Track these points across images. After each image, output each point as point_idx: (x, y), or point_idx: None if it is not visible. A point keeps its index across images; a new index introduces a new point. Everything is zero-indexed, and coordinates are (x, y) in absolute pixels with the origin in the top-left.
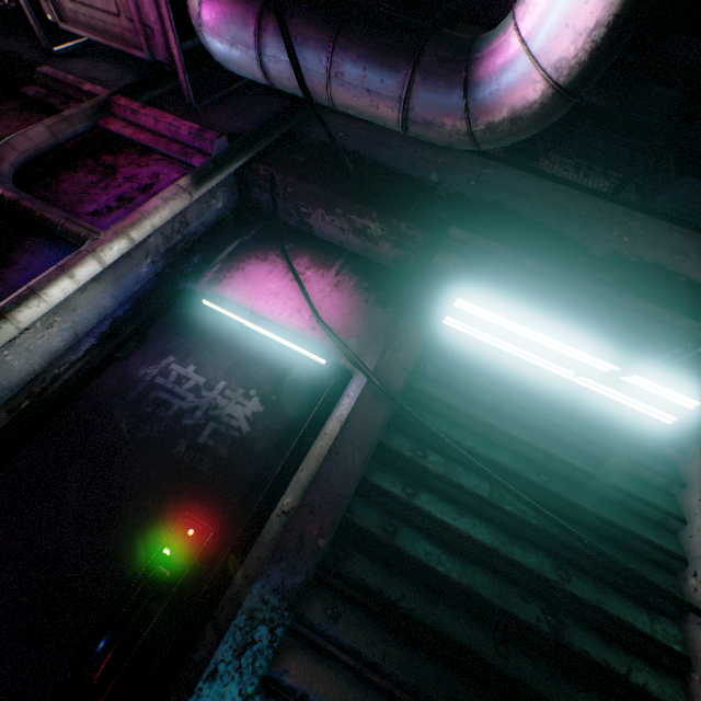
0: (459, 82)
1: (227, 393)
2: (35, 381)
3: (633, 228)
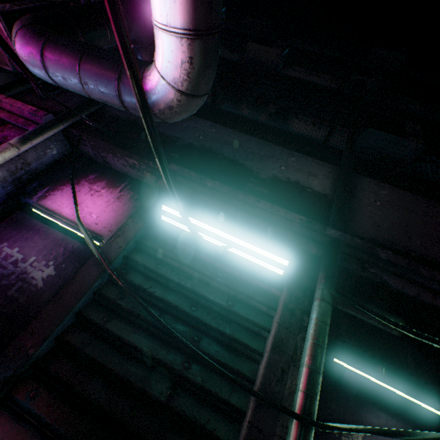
0: None
1: (34, 264)
2: None
3: (290, 161)
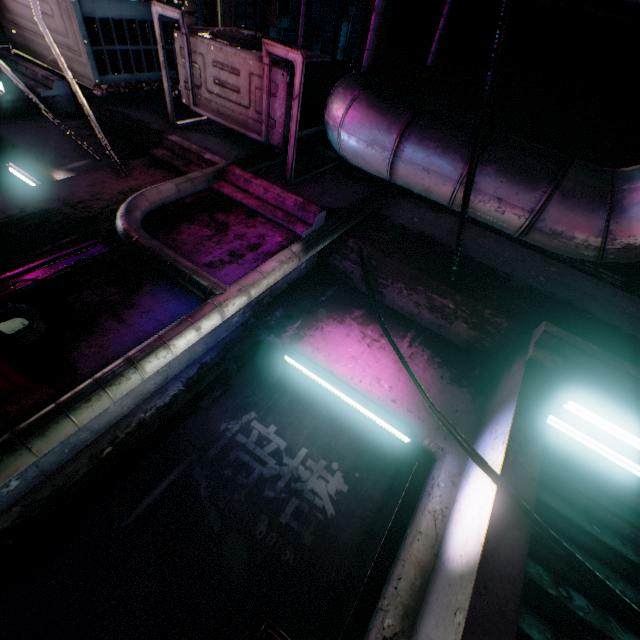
0: (602, 206)
1: (308, 463)
2: (120, 424)
3: None
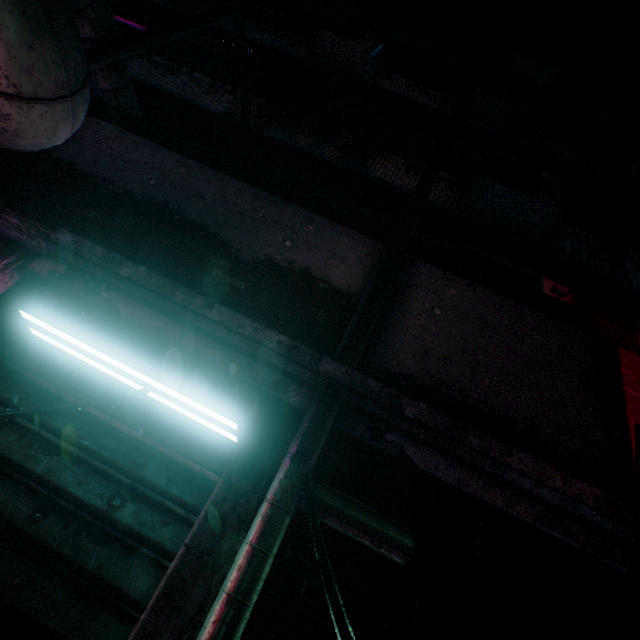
0: None
1: None
2: None
3: (305, 232)
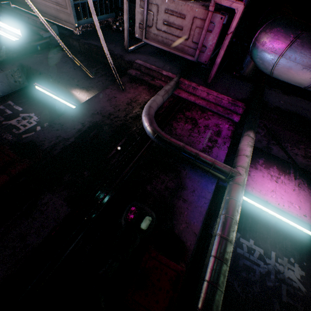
0: None
1: (279, 261)
2: None
3: None
